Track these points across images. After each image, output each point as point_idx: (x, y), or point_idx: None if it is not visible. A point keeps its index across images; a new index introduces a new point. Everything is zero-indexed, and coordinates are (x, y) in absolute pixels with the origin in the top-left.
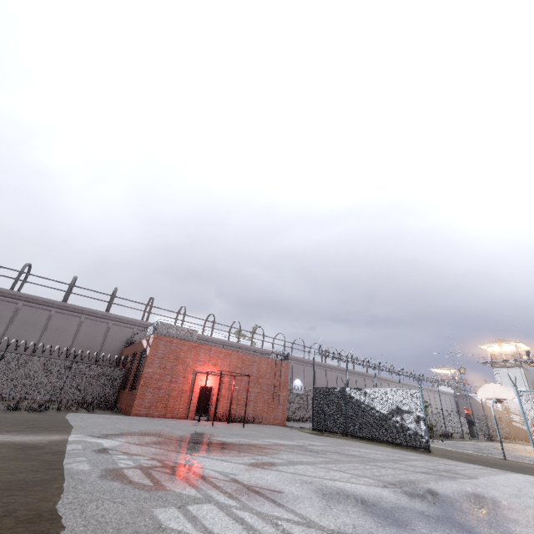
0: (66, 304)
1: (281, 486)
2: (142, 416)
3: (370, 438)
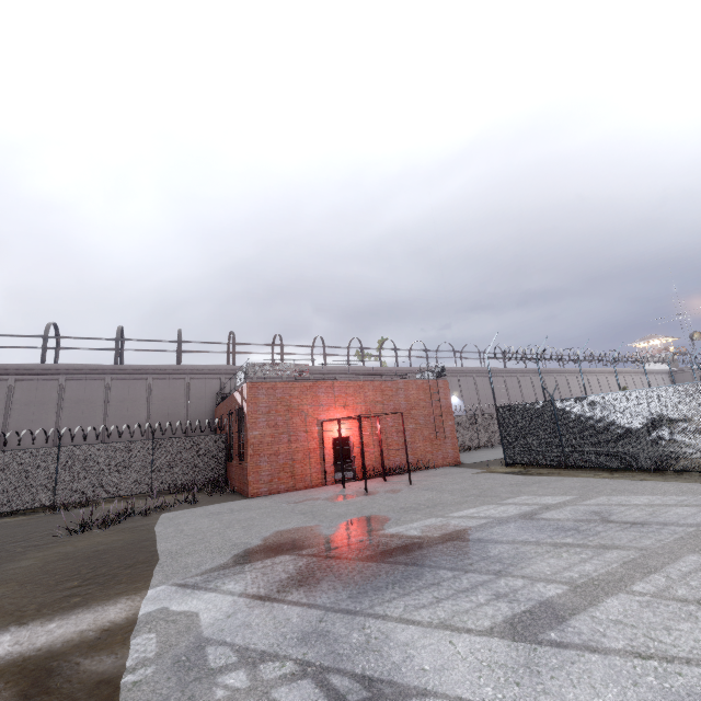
0: (120, 366)
1: None
2: (264, 495)
3: (610, 467)
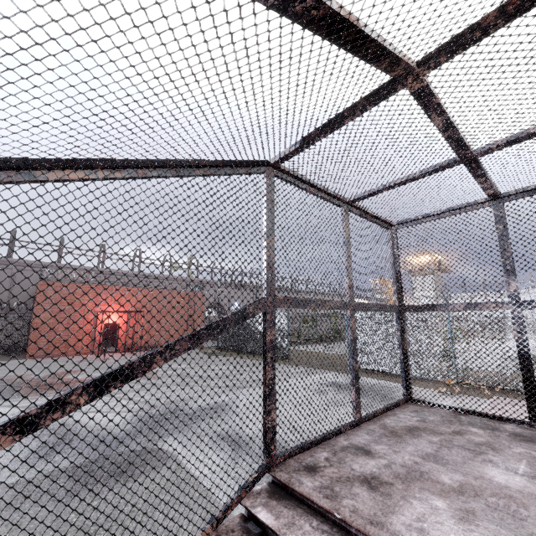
0: None
1: None
2: (40, 358)
3: (253, 352)
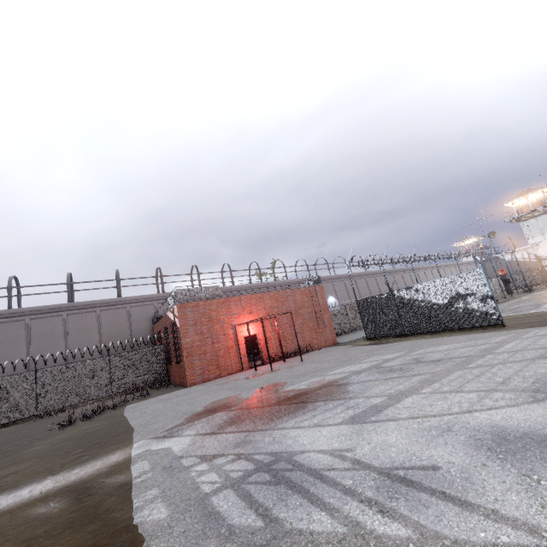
0: (73, 303)
1: (423, 451)
2: (199, 383)
3: (432, 331)
